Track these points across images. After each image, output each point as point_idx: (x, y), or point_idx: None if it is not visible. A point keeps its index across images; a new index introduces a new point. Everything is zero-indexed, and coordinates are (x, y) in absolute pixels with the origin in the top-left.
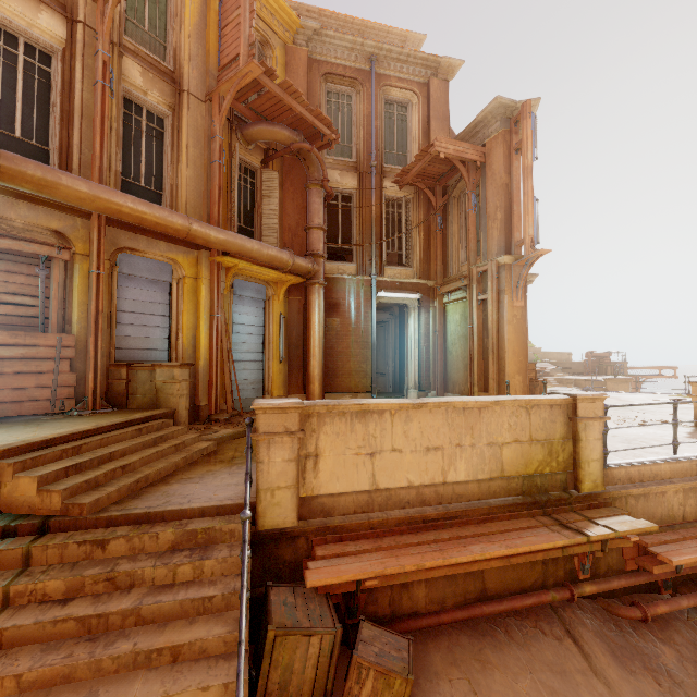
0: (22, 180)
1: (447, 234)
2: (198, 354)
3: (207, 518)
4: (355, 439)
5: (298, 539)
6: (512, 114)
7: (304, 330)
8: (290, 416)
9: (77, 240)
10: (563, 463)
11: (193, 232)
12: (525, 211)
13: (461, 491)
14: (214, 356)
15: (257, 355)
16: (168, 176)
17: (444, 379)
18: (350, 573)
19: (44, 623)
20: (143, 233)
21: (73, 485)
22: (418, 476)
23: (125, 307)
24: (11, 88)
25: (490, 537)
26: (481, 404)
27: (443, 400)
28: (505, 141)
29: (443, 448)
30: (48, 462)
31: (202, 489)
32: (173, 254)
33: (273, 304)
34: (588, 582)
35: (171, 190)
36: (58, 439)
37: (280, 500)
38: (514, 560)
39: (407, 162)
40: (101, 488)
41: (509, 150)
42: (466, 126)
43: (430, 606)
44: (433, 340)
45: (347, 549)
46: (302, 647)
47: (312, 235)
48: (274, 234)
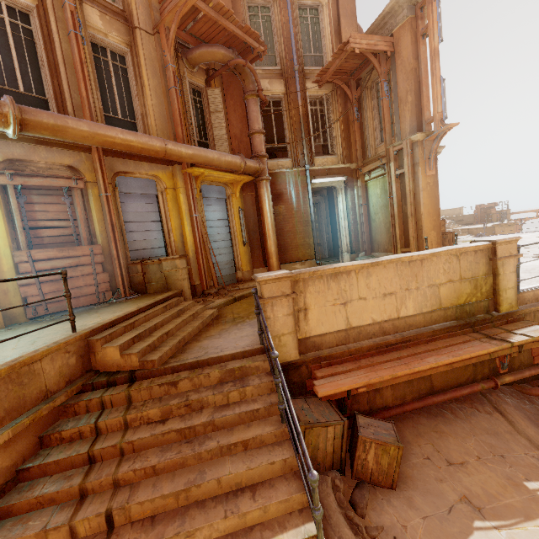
0: (41, 128)
1: (362, 122)
2: (187, 247)
3: (237, 360)
4: (331, 294)
5: (301, 367)
6: (417, 1)
7: (258, 218)
8: (284, 283)
9: (86, 171)
10: (485, 293)
11: (169, 151)
12: (434, 91)
13: (411, 322)
14: (198, 247)
15: (227, 242)
16: (137, 107)
17: (370, 242)
18: (346, 385)
19: (156, 435)
20: (130, 158)
21: (142, 348)
22: (379, 315)
23: (129, 219)
24: (6, 50)
25: (438, 351)
26: (422, 257)
27: (393, 257)
28: (412, 27)
29: (396, 293)
30: (118, 336)
31: (225, 342)
32: (155, 171)
33: (233, 201)
34: (507, 374)
35: (142, 118)
36: (118, 320)
37: (285, 343)
38: (455, 365)
39: (323, 62)
40: (159, 349)
41: (415, 36)
42: (375, 19)
43: (395, 401)
44: (359, 212)
45: (338, 370)
46: (322, 434)
47: (254, 140)
48: (225, 143)
